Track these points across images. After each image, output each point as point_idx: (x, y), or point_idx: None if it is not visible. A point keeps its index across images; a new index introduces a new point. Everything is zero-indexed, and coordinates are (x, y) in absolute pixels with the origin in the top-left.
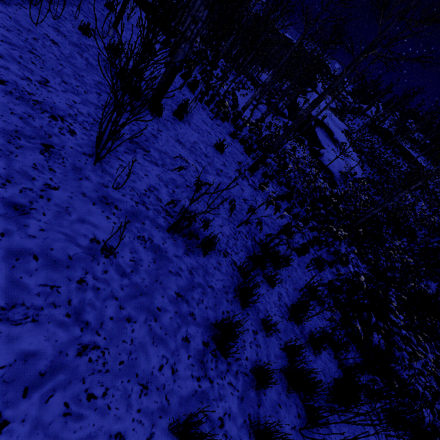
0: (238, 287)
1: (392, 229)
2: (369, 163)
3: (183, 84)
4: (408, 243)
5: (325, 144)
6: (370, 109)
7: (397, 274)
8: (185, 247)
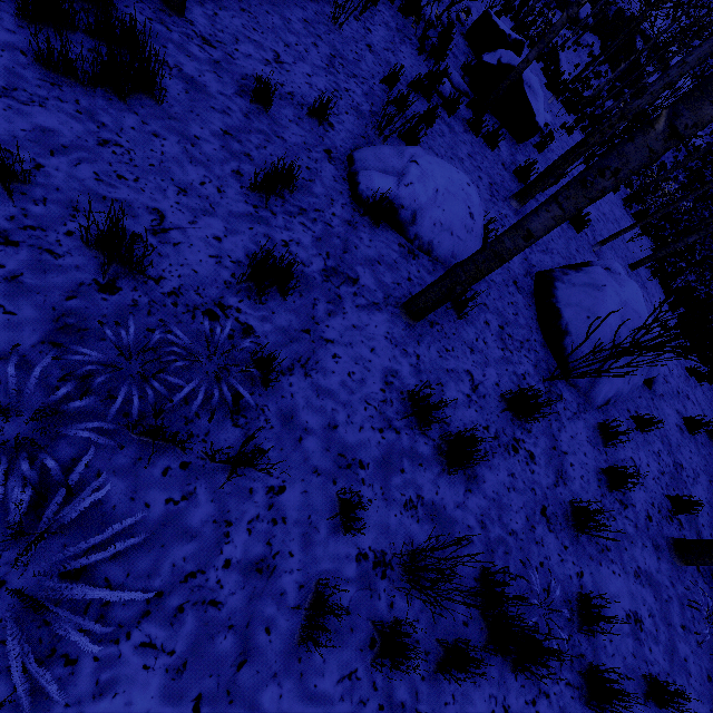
0: (664, 291)
1: None
2: None
3: (580, 122)
4: None
5: None
6: None
7: None
8: (650, 275)
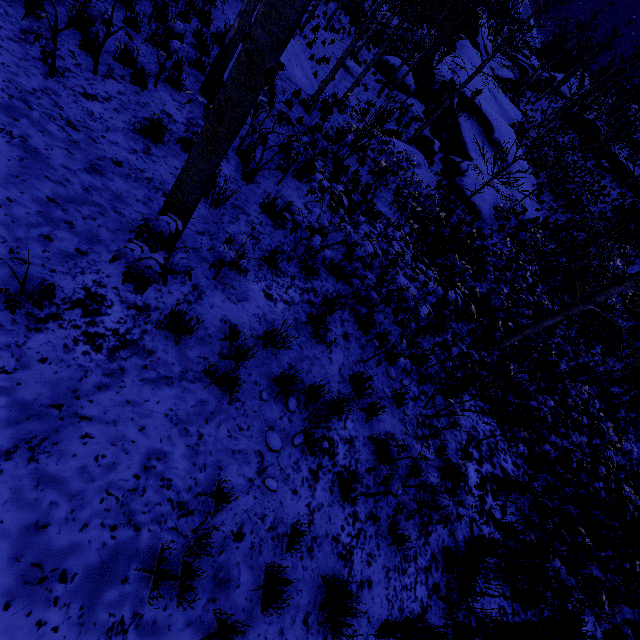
0: None
1: (578, 330)
2: (552, 189)
3: None
4: (602, 356)
5: (474, 151)
6: (568, 83)
7: (575, 435)
8: None
